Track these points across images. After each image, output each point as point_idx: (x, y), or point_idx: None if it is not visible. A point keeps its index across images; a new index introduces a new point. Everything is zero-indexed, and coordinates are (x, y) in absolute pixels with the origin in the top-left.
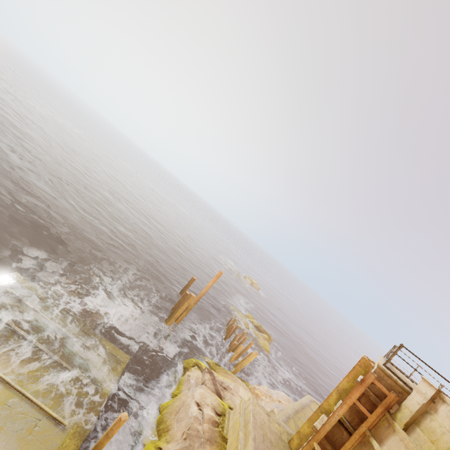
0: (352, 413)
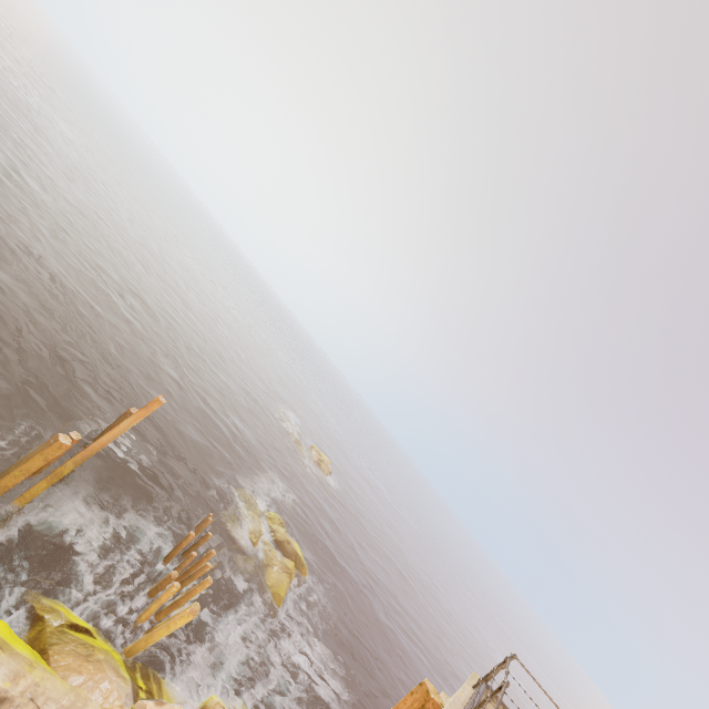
0: None
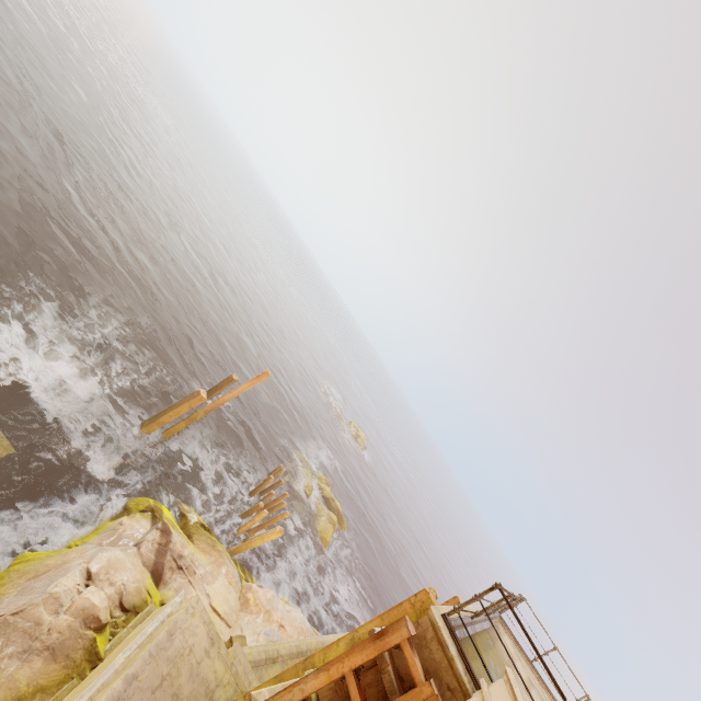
0: (337, 697)
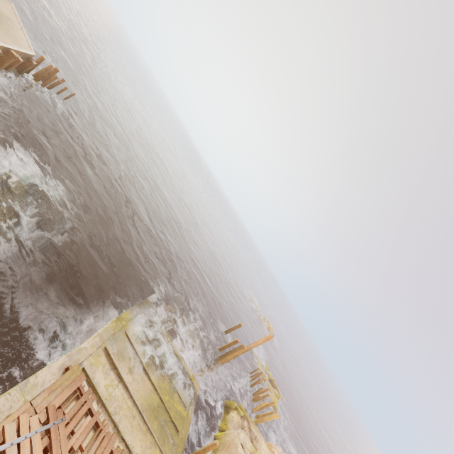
0: None
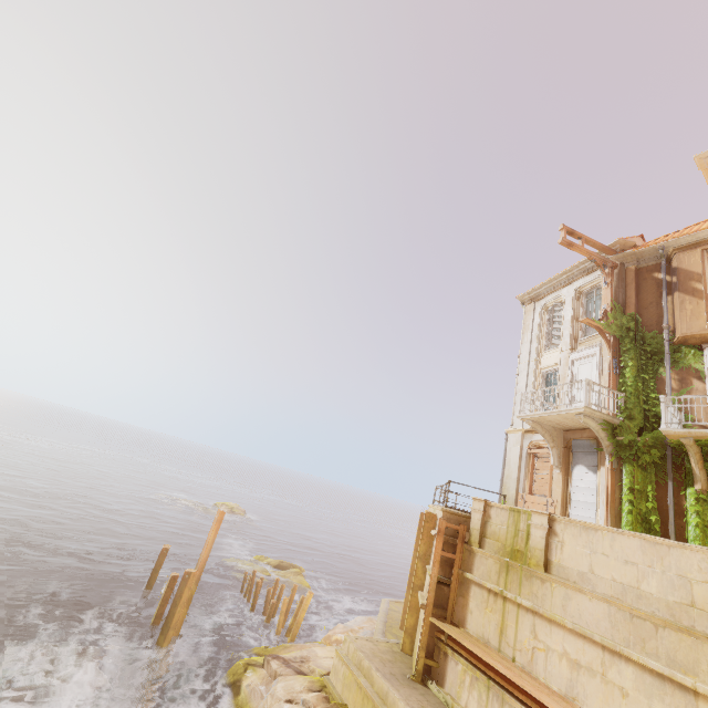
0: (443, 566)
